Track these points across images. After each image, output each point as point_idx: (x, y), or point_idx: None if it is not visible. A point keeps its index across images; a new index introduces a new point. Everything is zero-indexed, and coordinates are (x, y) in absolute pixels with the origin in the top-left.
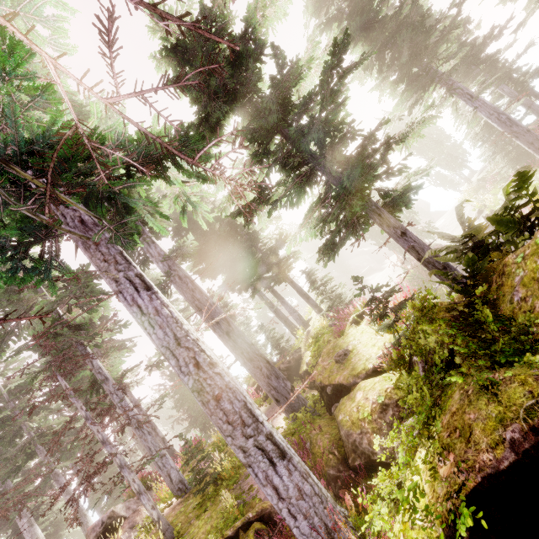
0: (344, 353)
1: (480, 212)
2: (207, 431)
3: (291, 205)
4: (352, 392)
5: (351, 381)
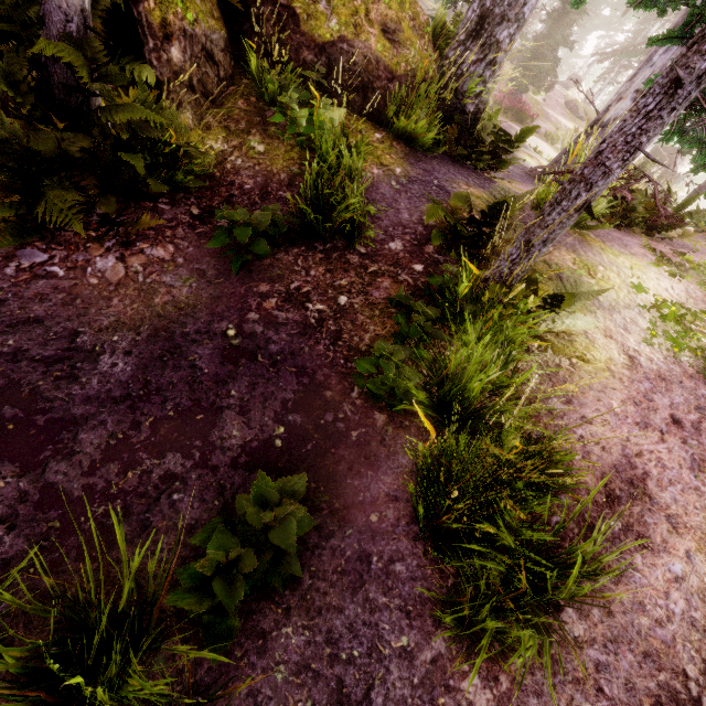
0: None
1: None
2: None
3: None
4: None
5: None
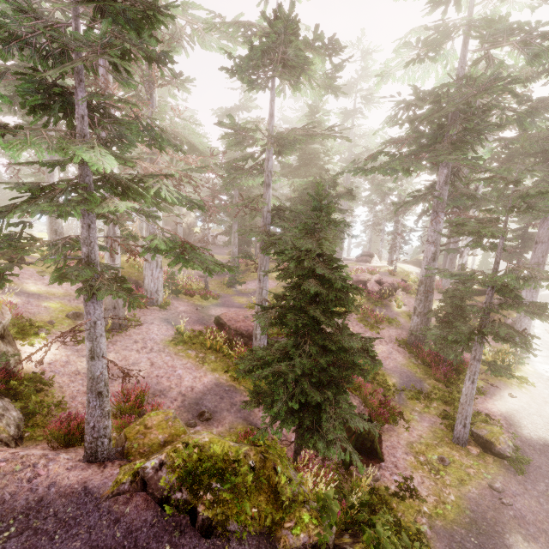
0: None
1: None
2: None
3: None
4: None
5: None
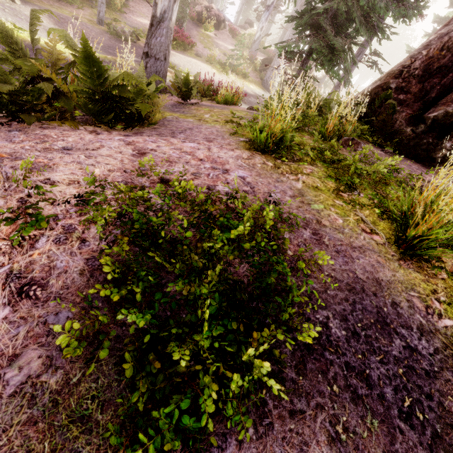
0: None
1: None
2: None
3: None
4: None
5: None
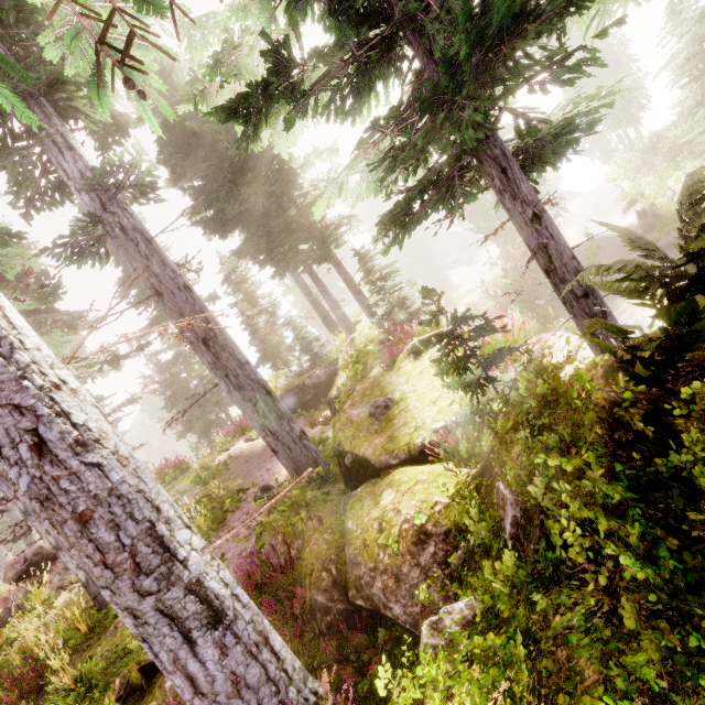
0: (386, 404)
1: (631, 204)
2: (207, 440)
3: (340, 114)
4: (379, 483)
5: (383, 461)
